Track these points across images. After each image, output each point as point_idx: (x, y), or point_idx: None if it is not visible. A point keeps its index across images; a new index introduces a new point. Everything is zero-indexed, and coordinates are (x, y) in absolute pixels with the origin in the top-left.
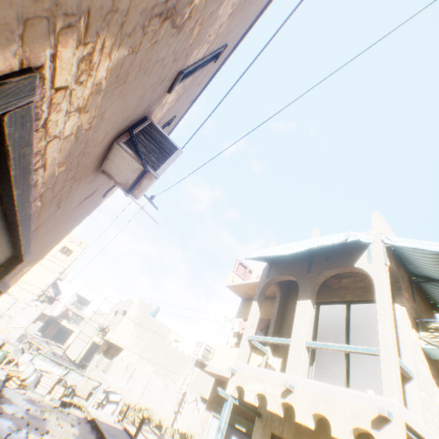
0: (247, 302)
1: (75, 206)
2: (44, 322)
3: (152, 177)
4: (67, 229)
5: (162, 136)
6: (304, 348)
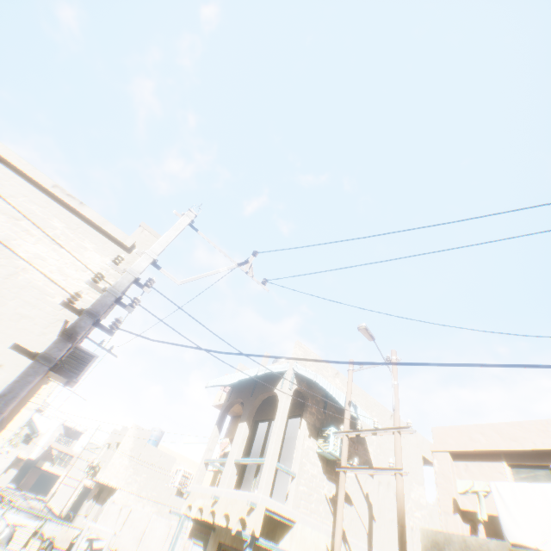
0: (235, 419)
1: (35, 391)
2: (20, 469)
3: (75, 382)
4: (32, 397)
5: (84, 351)
6: (232, 464)
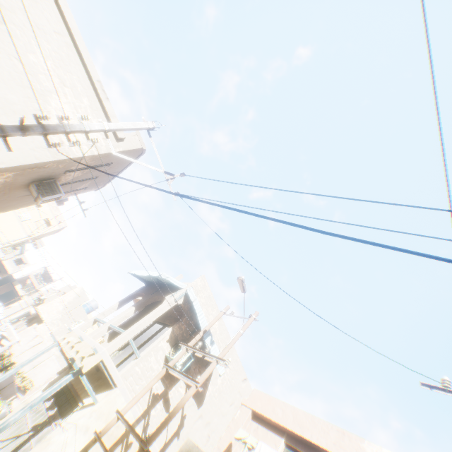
0: None
1: (20, 196)
2: (3, 279)
3: (41, 199)
4: (20, 204)
5: (58, 186)
6: (106, 326)
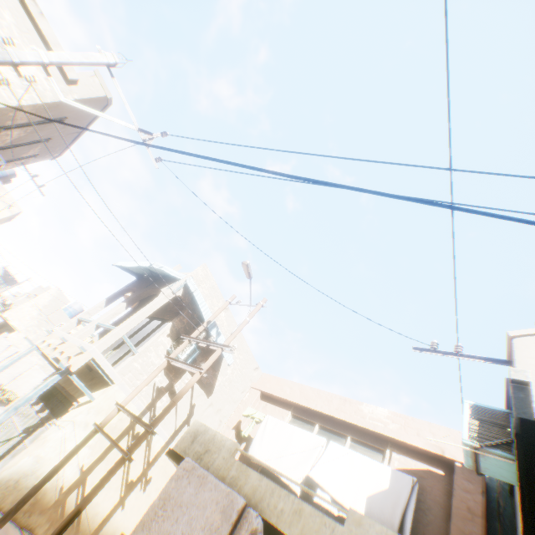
0: None
1: None
2: None
3: None
4: None
5: None
6: (94, 325)
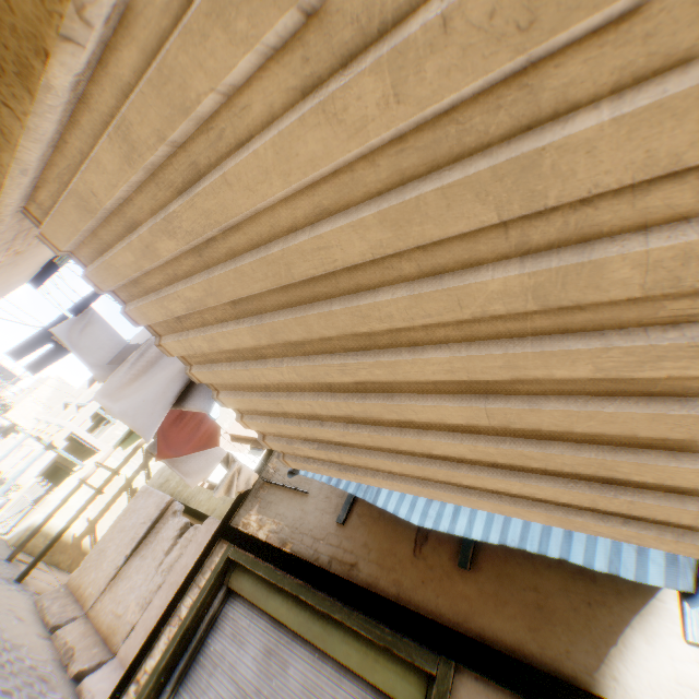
0: None
1: None
2: None
3: None
4: None
5: None
6: (75, 406)
